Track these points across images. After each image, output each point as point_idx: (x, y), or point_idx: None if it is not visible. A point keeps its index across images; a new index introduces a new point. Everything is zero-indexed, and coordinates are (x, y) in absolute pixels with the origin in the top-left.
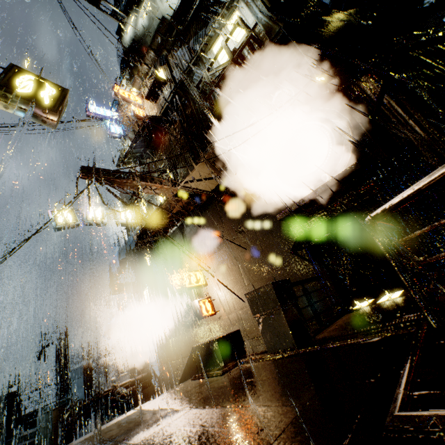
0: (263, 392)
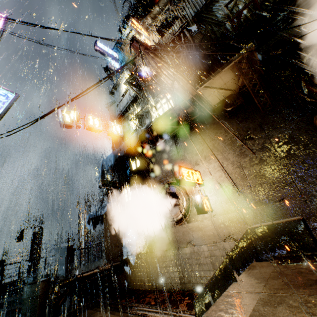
0: None
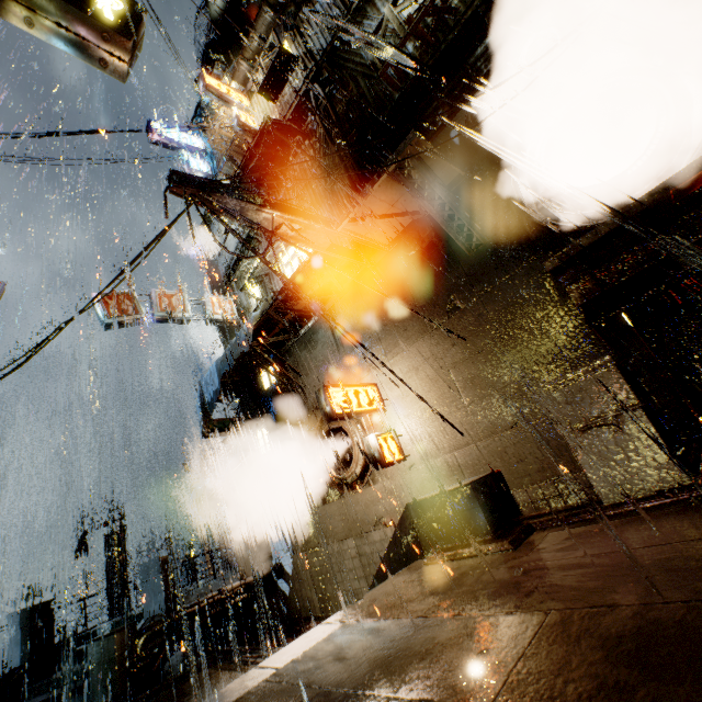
0: None
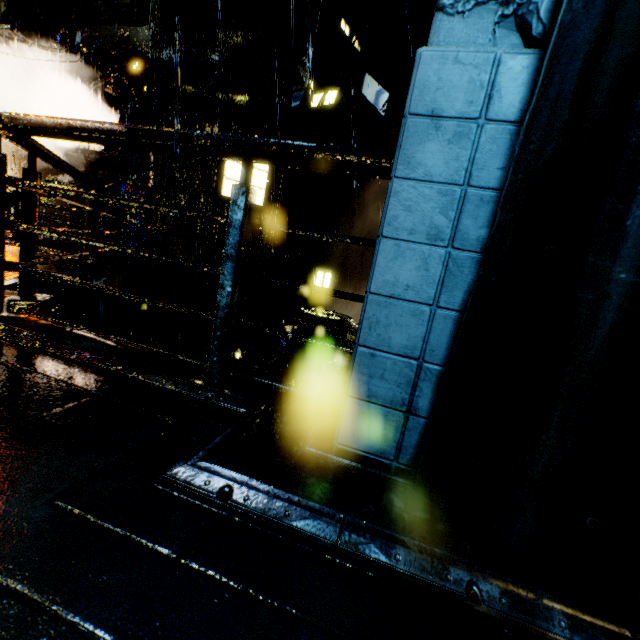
0: None
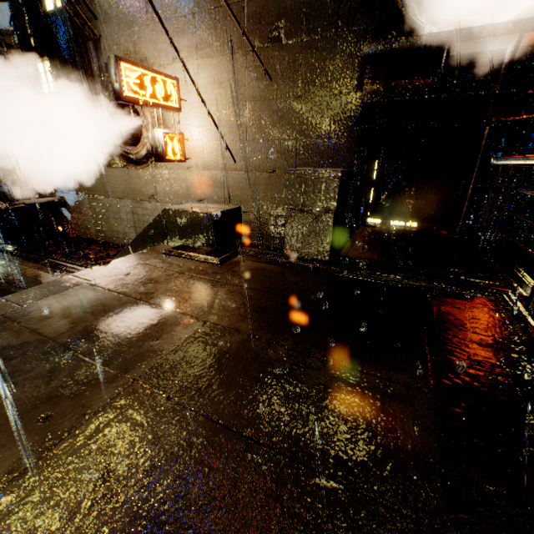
0: (328, 334)
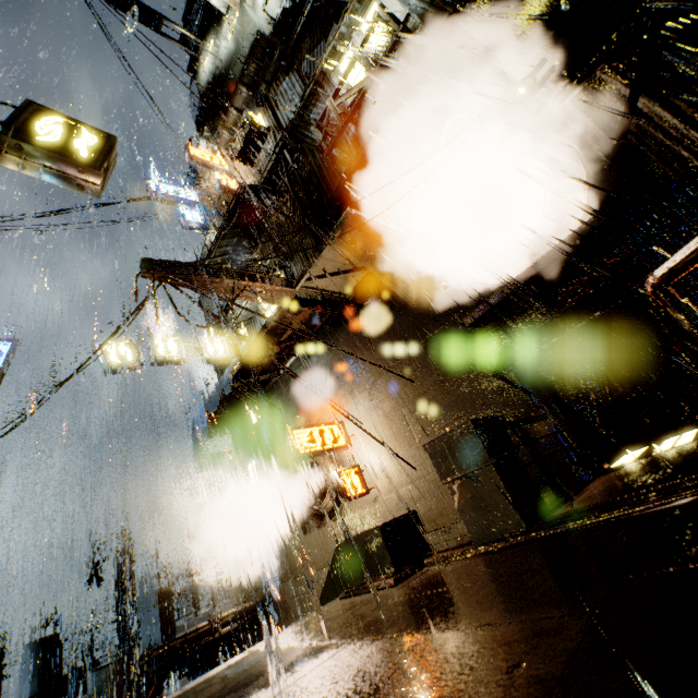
0: (488, 603)
